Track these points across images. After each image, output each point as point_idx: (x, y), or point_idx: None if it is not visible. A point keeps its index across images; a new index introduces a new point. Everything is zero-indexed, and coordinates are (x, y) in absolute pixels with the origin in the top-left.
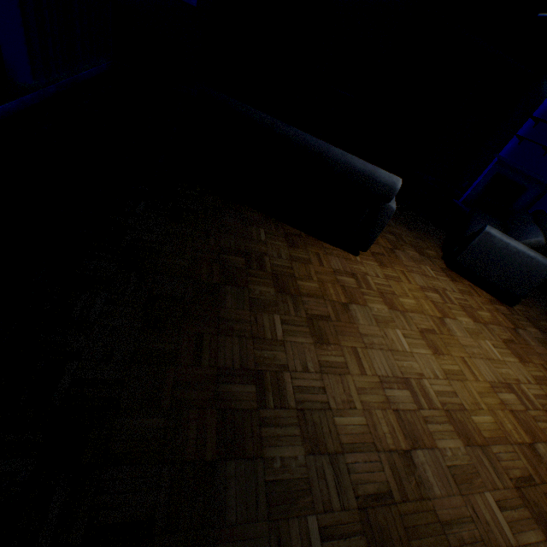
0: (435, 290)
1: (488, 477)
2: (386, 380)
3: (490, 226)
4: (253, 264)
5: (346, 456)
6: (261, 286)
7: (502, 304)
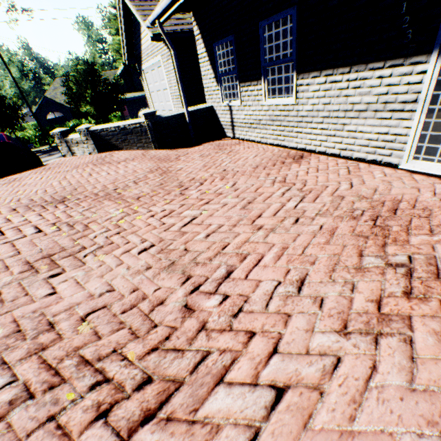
0: None
1: None
2: None
3: None
4: None
5: None
6: None
7: None
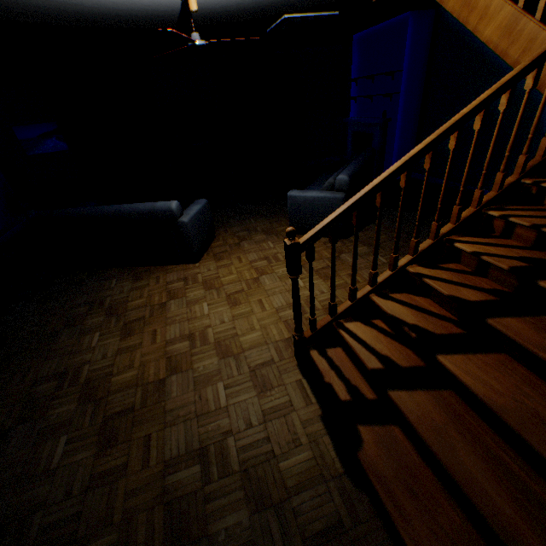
0: (266, 258)
1: (228, 372)
2: (172, 341)
3: (291, 191)
4: (95, 307)
5: (109, 397)
6: (95, 319)
7: (338, 240)
